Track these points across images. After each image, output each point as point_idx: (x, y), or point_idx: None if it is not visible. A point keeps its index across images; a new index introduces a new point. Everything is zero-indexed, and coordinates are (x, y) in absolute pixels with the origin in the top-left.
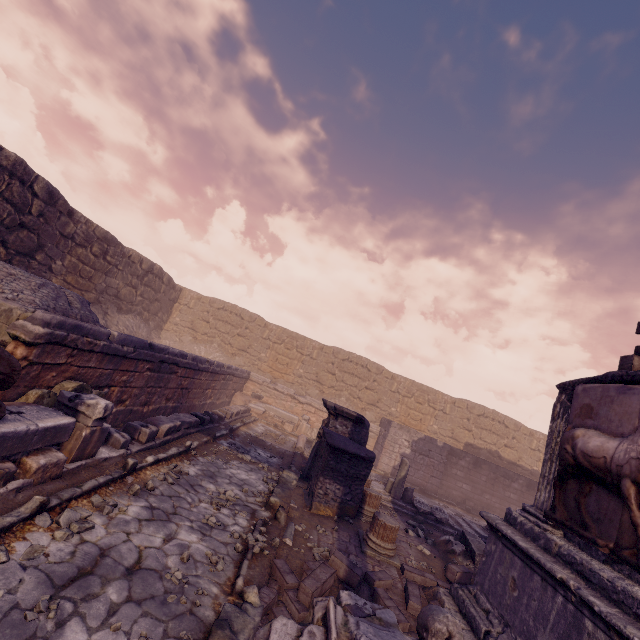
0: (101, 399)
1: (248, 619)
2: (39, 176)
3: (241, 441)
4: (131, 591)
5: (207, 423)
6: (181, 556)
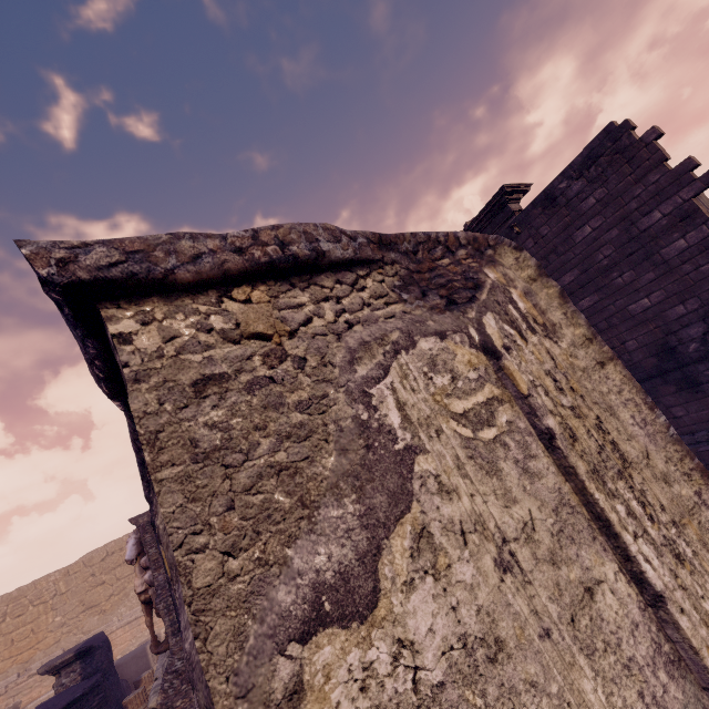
0: None
1: None
2: None
3: None
4: None
5: None
6: None
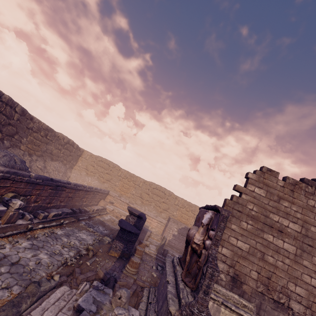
0: (19, 201)
1: (49, 283)
2: (18, 104)
3: (93, 222)
4: (10, 270)
5: (77, 213)
6: (36, 262)
